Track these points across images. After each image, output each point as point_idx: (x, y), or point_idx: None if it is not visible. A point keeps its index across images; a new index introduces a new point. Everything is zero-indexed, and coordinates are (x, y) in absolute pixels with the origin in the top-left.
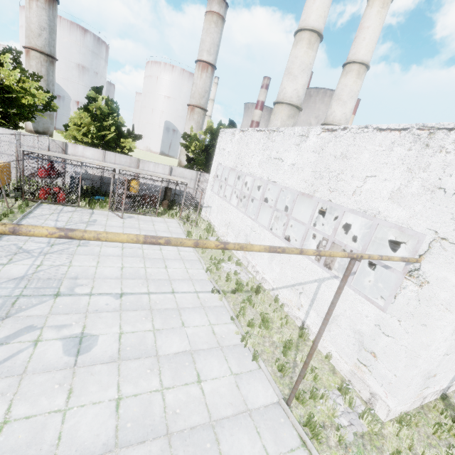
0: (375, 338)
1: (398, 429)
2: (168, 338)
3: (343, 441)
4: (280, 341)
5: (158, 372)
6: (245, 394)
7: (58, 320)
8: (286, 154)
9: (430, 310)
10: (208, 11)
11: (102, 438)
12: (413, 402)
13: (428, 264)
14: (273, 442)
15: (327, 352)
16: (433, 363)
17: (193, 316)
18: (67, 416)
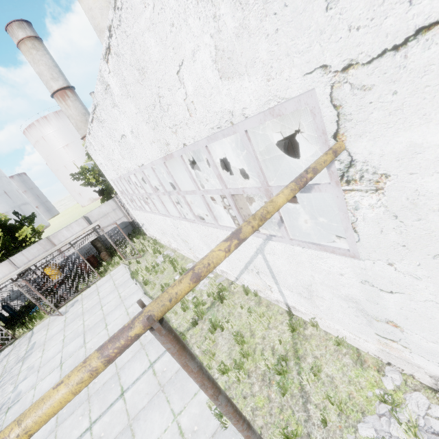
0: (376, 300)
1: None
2: None
3: None
4: (271, 366)
5: None
6: None
7: None
8: (120, 125)
9: (430, 224)
10: (17, 42)
11: None
12: None
13: (359, 141)
14: None
15: (336, 333)
16: None
17: (151, 420)
18: None
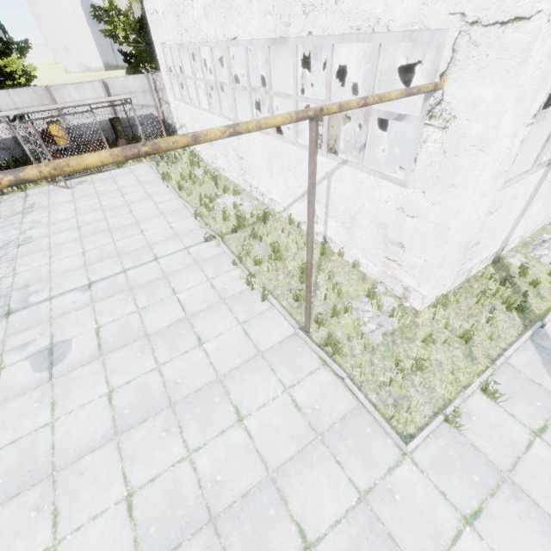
0: (400, 225)
1: (434, 313)
2: (157, 313)
3: (369, 346)
4: (297, 268)
5: (151, 351)
6: (256, 339)
7: (18, 341)
8: None
9: (459, 161)
10: None
11: (99, 432)
12: (454, 279)
13: (453, 85)
14: (290, 373)
15: (355, 261)
16: (471, 230)
17: (185, 277)
18: (56, 426)
